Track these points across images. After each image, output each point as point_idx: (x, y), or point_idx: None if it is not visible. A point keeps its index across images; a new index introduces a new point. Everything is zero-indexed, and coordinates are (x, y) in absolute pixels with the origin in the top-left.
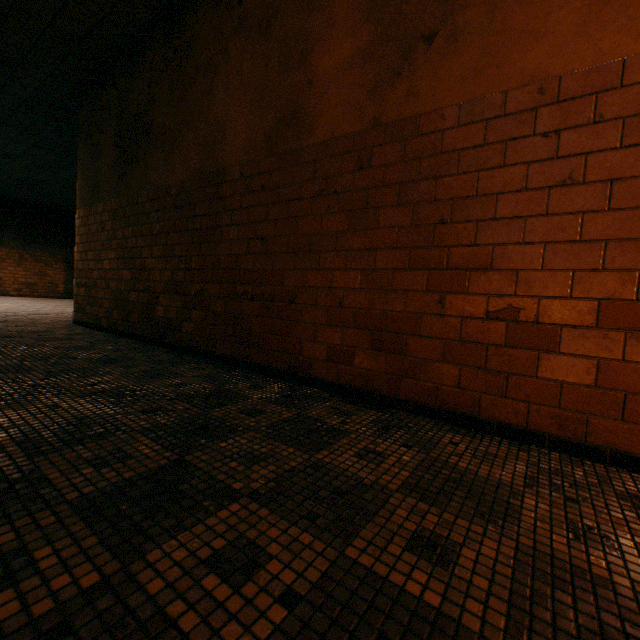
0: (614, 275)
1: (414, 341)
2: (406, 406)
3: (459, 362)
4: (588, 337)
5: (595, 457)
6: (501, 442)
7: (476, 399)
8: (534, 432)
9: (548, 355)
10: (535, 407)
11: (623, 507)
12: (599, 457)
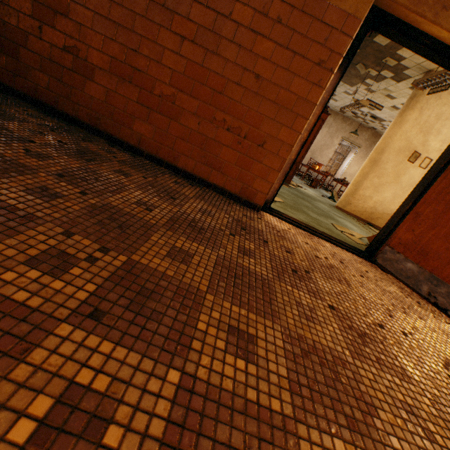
0: (119, 46)
1: (25, 52)
2: (20, 96)
3: (50, 74)
4: (106, 77)
5: (101, 136)
6: (62, 122)
7: (57, 99)
8: (81, 121)
9: (90, 82)
10: (82, 108)
11: (76, 139)
12: (102, 136)
